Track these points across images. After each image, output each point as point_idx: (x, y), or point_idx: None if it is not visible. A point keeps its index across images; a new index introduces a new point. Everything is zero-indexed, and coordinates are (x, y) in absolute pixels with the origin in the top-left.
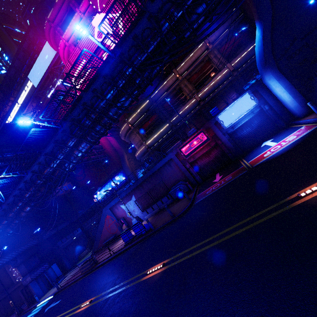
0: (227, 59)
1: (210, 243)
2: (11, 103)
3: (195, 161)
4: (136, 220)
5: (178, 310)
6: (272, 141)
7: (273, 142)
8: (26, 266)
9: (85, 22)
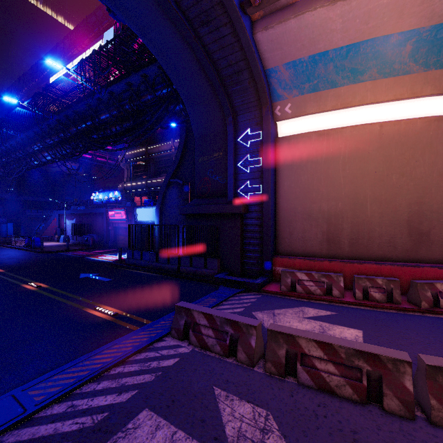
0: None
1: None
2: (81, 48)
3: (119, 228)
4: (63, 237)
5: None
6: None
7: None
8: None
9: None
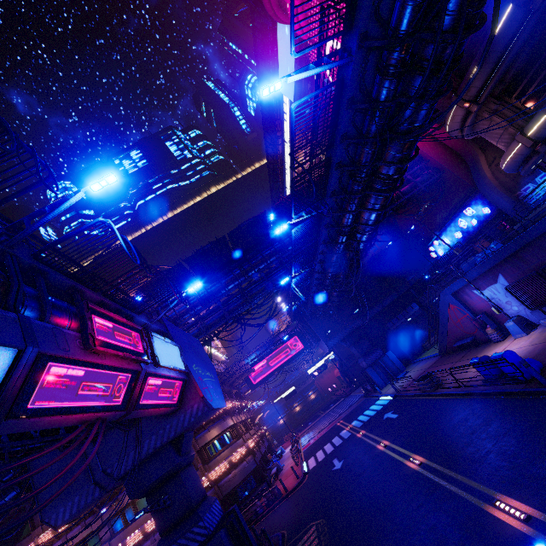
0: None
1: None
2: (280, 140)
3: None
4: (515, 324)
5: None
6: None
7: None
8: (358, 349)
9: None
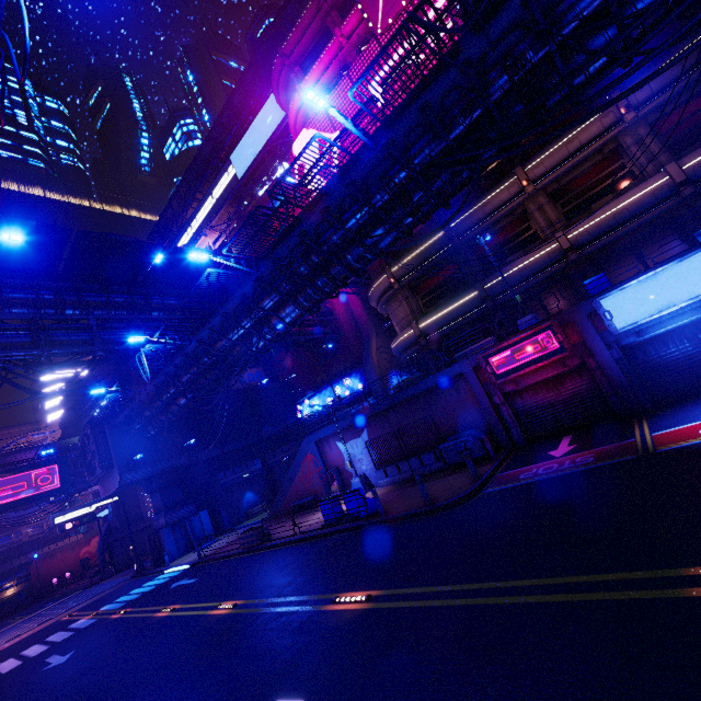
0: (673, 151)
1: (469, 597)
2: (196, 203)
3: (520, 392)
4: (360, 481)
5: (353, 698)
6: None
7: None
8: (164, 497)
9: (348, 56)
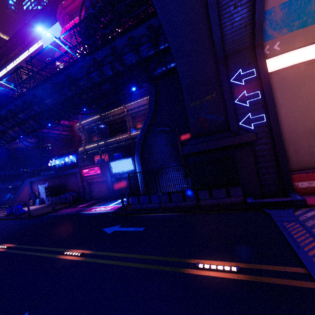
0: None
1: None
2: (22, 49)
3: (93, 183)
4: (39, 200)
5: None
6: (120, 201)
7: (115, 203)
8: None
9: None
